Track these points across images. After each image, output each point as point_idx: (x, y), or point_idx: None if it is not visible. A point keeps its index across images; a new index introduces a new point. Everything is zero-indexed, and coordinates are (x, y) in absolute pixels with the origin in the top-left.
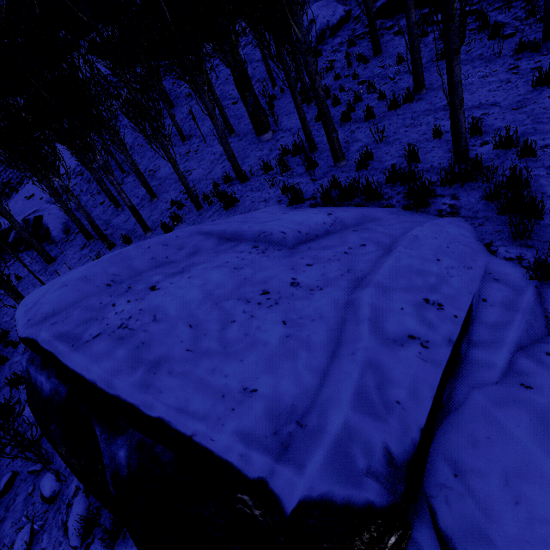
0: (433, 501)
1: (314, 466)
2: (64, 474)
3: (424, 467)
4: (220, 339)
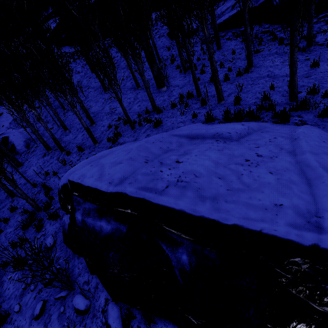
0: None
1: None
2: (92, 293)
3: None
4: (242, 183)
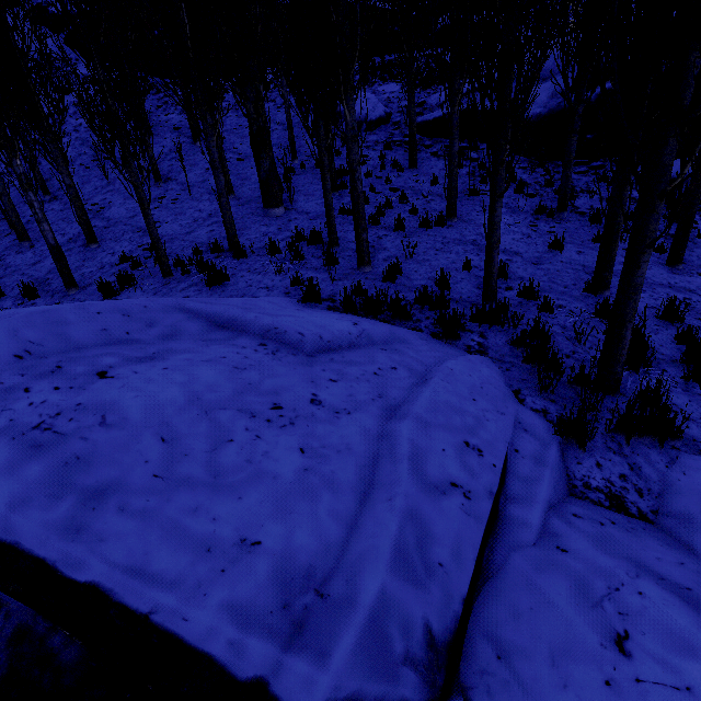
0: (472, 694)
1: (343, 653)
2: None
3: (461, 649)
4: (209, 463)
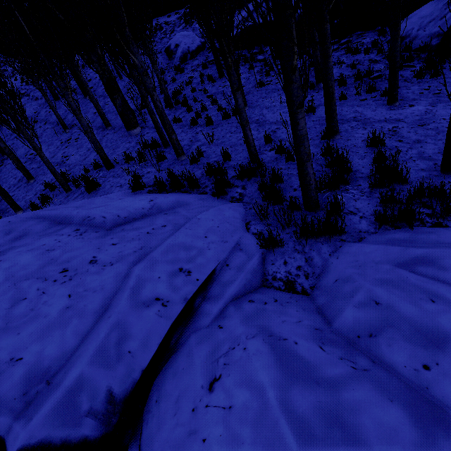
0: (143, 424)
1: (39, 417)
2: None
3: (146, 398)
4: (6, 316)
